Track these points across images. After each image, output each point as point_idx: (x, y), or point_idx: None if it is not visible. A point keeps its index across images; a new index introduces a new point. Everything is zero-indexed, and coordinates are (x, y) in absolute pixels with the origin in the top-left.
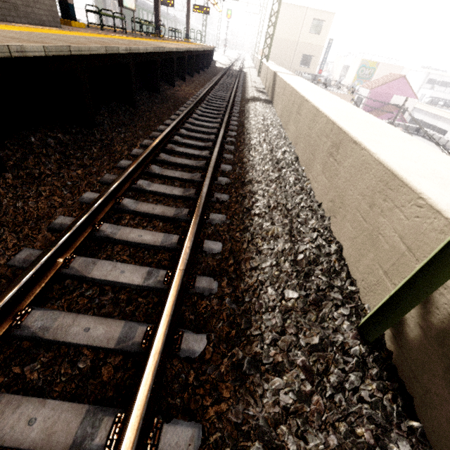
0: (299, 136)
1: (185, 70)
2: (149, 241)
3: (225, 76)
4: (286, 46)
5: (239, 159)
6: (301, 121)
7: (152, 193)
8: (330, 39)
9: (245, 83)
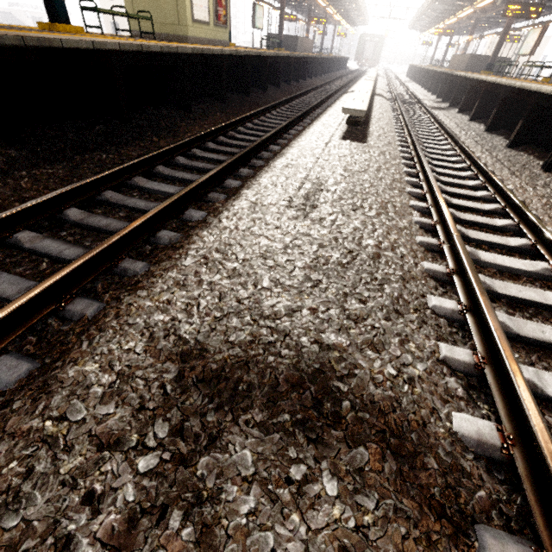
0: None
1: None
2: None
3: None
4: None
5: None
6: None
7: None
8: (544, 56)
9: None
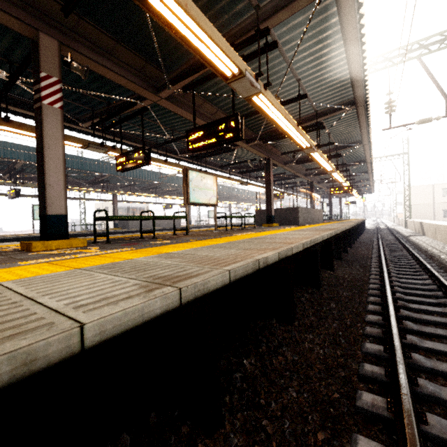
0: (441, 236)
1: (361, 230)
2: (398, 252)
3: (380, 231)
4: (423, 207)
5: (415, 245)
6: (440, 231)
7: (389, 250)
8: None
9: (397, 232)
